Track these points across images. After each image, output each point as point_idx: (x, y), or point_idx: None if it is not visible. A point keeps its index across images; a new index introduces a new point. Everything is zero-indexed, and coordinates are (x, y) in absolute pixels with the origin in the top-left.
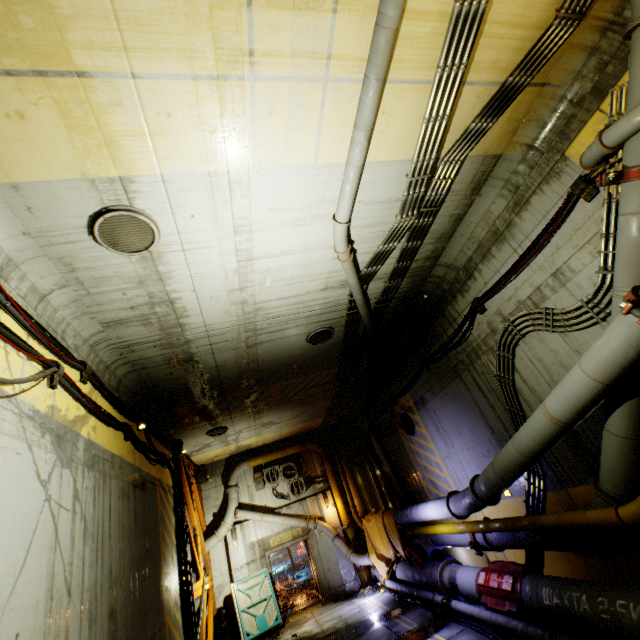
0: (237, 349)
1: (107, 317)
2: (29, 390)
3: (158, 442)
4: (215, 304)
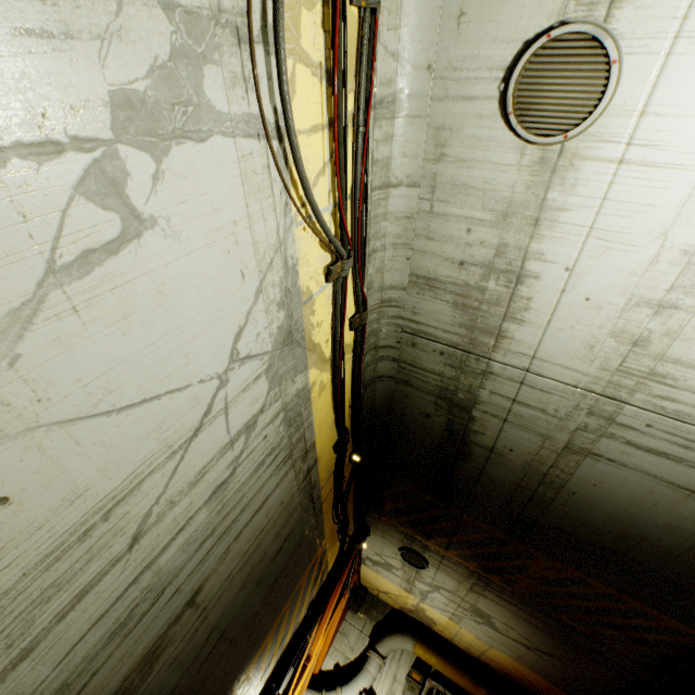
0: (545, 439)
1: (423, 266)
2: (308, 240)
3: (352, 500)
4: (582, 319)
